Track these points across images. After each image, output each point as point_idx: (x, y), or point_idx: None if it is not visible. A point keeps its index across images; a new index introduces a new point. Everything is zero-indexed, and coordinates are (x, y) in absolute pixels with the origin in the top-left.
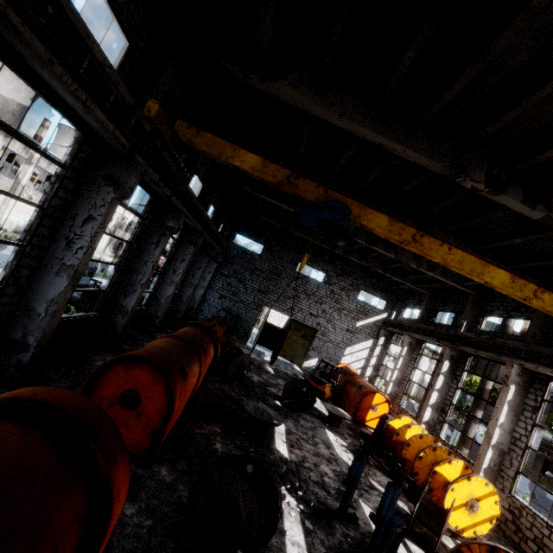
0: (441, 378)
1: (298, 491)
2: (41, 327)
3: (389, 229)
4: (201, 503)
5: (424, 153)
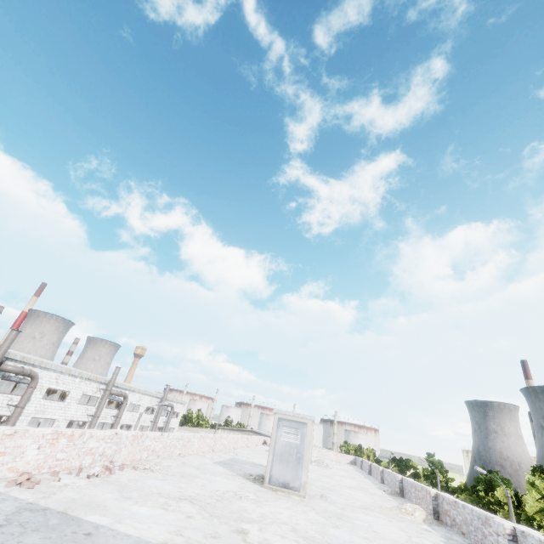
0: None
1: None
2: None
3: None
4: None
5: None
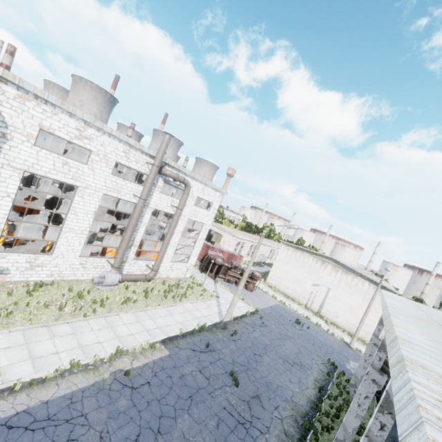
0: None
1: None
2: None
3: None
4: None
5: None
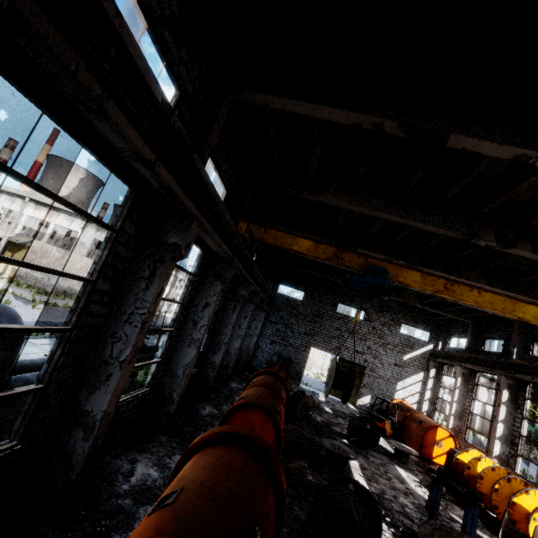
0: (503, 409)
1: (386, 517)
2: (180, 385)
3: (422, 282)
4: (322, 513)
5: (440, 226)
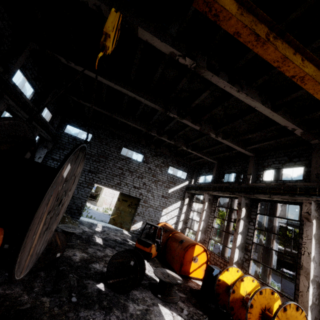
0: (242, 223)
1: None
2: None
3: (239, 18)
4: None
5: None
